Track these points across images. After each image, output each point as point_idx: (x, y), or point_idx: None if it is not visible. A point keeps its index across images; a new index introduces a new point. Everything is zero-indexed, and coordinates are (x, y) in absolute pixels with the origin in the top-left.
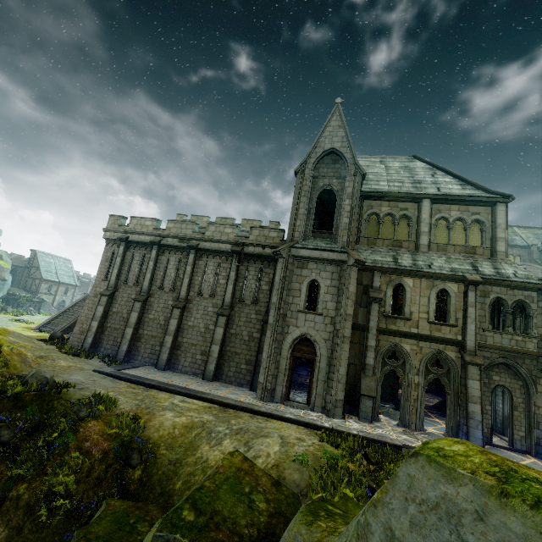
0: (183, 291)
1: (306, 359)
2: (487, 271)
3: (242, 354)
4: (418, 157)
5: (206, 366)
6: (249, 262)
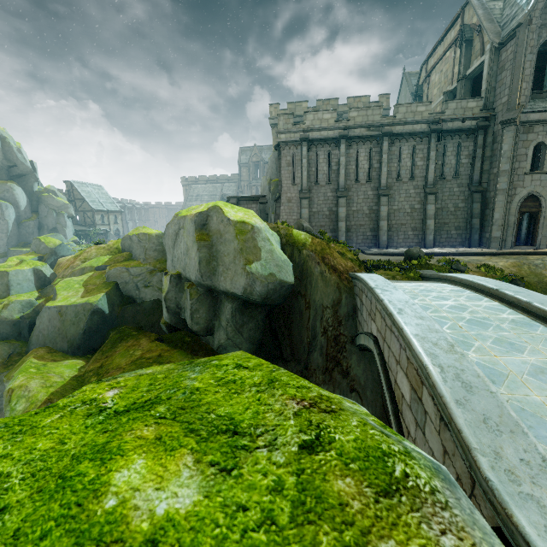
0: (383, 180)
1: (530, 212)
2: None
3: (450, 223)
4: None
5: (425, 238)
6: (446, 139)
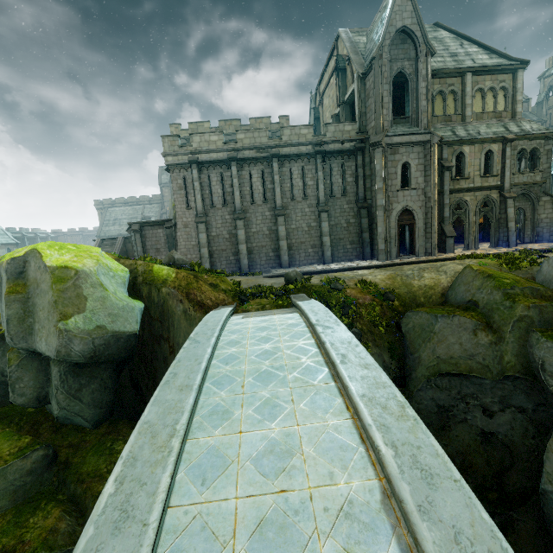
0: (278, 200)
1: (407, 225)
2: (515, 130)
3: (345, 238)
4: (441, 26)
5: (323, 254)
6: (331, 160)
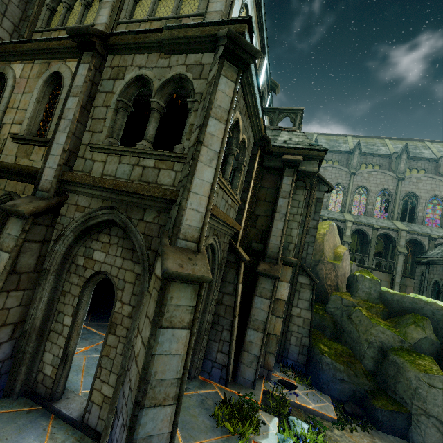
0: None
1: None
2: None
3: None
4: None
5: None
6: None
